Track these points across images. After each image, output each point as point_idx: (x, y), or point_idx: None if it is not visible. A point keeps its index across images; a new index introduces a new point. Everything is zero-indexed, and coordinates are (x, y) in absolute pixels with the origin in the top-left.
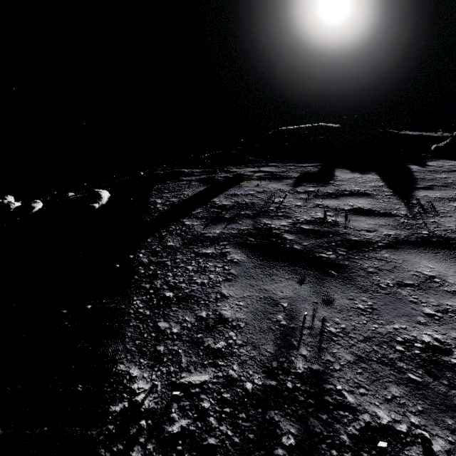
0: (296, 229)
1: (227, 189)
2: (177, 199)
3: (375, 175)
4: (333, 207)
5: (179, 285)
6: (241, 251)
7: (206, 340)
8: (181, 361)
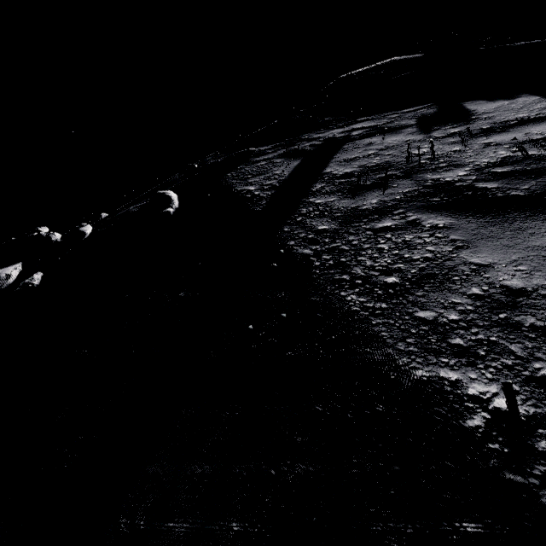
0: (488, 176)
1: (332, 156)
2: (274, 180)
3: (530, 96)
4: (513, 141)
5: (393, 267)
6: (435, 214)
7: (521, 320)
8: (511, 350)
